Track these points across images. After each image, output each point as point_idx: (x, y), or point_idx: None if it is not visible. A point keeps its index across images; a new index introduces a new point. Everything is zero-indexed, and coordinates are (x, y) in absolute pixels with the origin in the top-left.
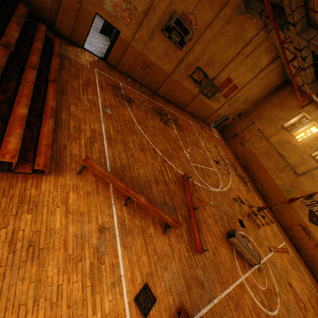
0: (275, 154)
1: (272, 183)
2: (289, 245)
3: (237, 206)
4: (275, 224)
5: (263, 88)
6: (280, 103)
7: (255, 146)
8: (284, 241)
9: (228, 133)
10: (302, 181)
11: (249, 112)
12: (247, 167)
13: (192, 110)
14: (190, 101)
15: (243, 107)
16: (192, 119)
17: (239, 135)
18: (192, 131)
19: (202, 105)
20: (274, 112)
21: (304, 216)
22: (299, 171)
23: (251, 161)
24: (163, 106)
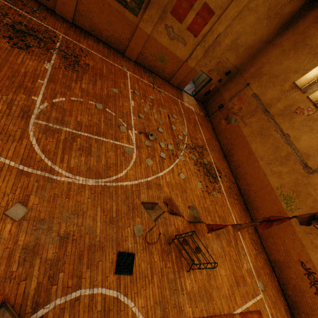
0: (275, 134)
1: (263, 183)
2: (273, 299)
3: (147, 220)
4: (252, 256)
5: (265, 18)
6: (295, 44)
7: (245, 122)
8: (263, 292)
9: (212, 104)
10: (317, 183)
11: (244, 68)
12: (230, 154)
13: (140, 57)
14: (129, 38)
15: (233, 59)
16: (139, 71)
17: (226, 106)
18: (117, 82)
19: (156, 49)
20: (282, 62)
21: (312, 250)
22: (314, 163)
23: (236, 146)
24: (56, 30)
